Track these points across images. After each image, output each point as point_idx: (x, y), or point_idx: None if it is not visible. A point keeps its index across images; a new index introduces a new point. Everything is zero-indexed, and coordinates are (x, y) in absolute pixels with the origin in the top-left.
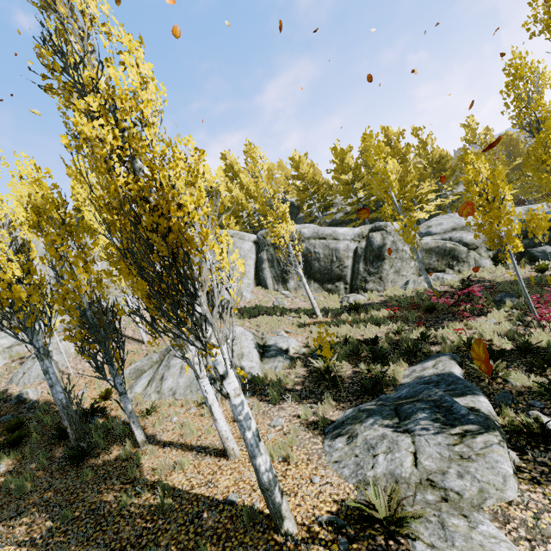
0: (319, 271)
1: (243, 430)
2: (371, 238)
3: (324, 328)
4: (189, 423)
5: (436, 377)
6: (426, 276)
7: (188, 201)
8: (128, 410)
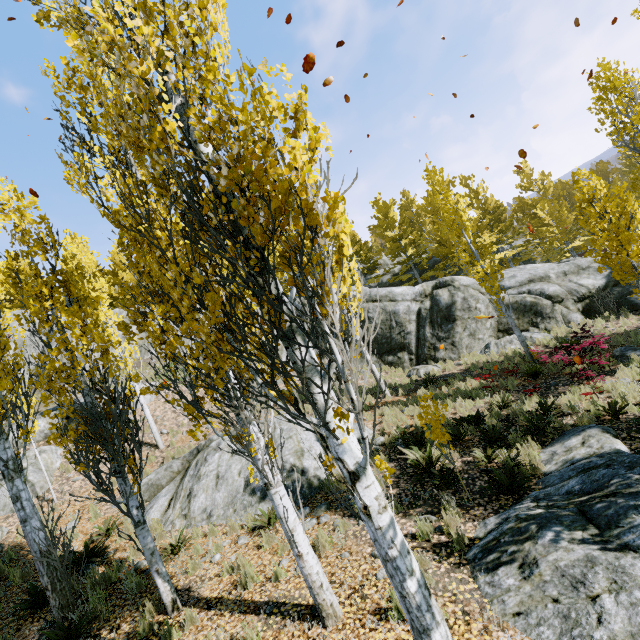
0: (376, 341)
1: (399, 578)
2: (436, 296)
3: (398, 409)
4: (246, 562)
5: (598, 459)
6: (519, 334)
7: (297, 149)
8: (149, 550)
